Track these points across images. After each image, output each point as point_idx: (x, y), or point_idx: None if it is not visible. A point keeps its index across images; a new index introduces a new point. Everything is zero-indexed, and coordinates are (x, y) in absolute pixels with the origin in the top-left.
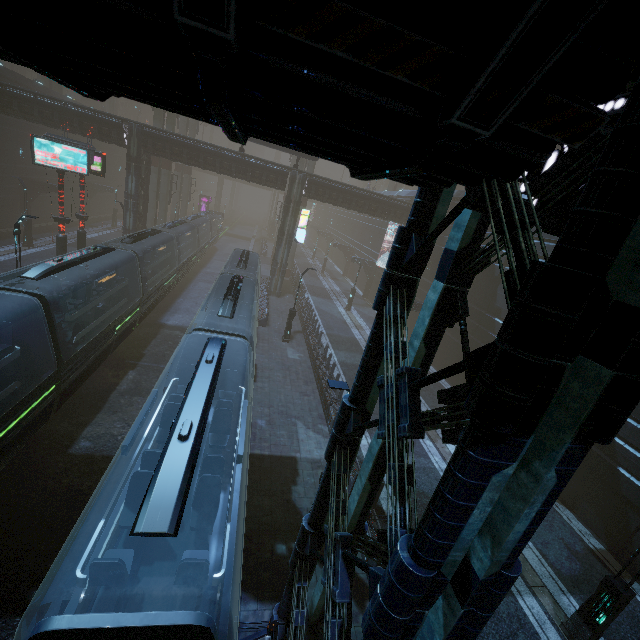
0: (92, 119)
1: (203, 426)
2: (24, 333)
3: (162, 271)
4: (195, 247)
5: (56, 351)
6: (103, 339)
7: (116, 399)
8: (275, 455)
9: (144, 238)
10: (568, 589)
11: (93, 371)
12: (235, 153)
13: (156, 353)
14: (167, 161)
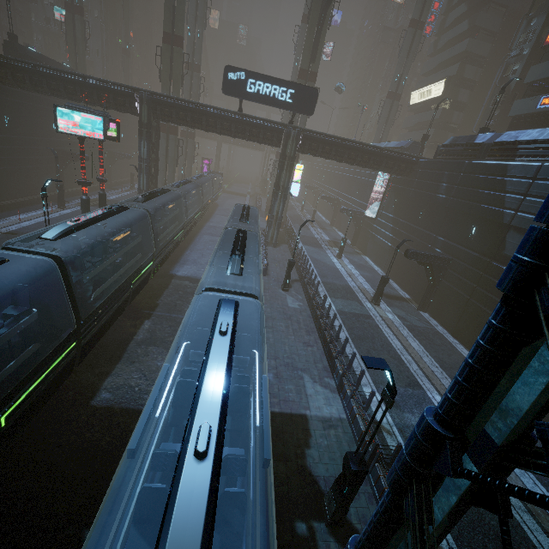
0: (108, 91)
1: (223, 429)
2: (43, 293)
3: (172, 227)
4: (200, 204)
5: (75, 309)
6: (120, 293)
7: (133, 349)
8: (285, 412)
9: (155, 197)
10: None
11: (112, 323)
12: (234, 114)
13: (168, 303)
14: (174, 127)
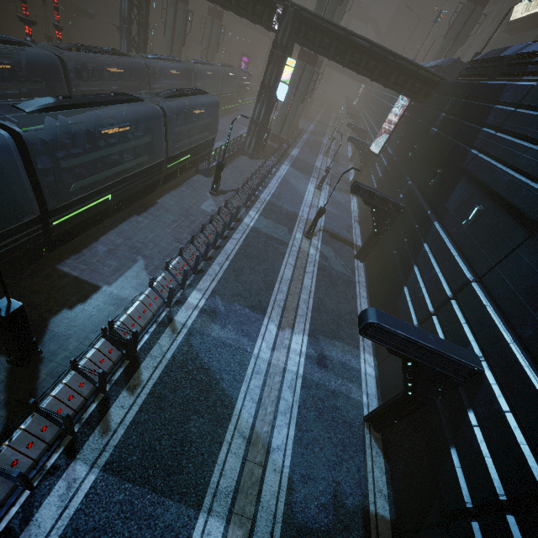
0: None
1: None
2: None
3: None
4: None
5: None
6: None
7: None
8: (81, 278)
9: (93, 52)
10: (282, 537)
11: None
12: None
13: None
14: None
